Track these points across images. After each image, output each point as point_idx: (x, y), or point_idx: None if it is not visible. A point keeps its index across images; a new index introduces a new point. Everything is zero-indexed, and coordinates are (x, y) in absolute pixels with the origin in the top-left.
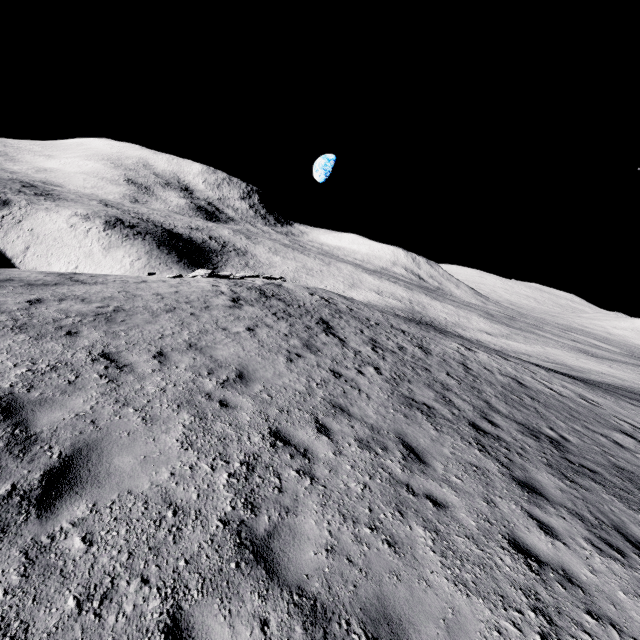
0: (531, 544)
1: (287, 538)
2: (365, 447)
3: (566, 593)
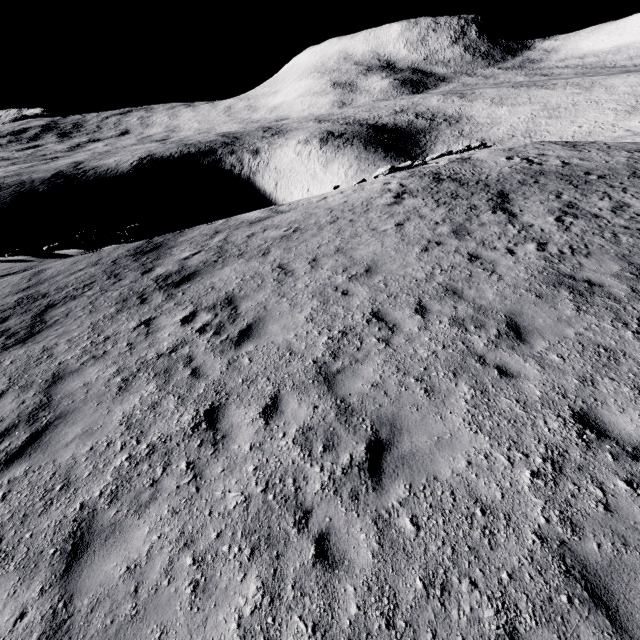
0: (609, 422)
1: (348, 375)
2: (456, 325)
3: (612, 462)
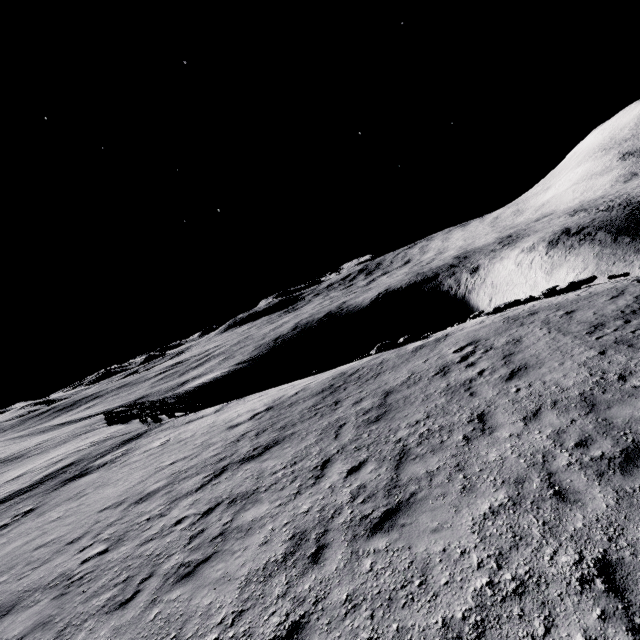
0: None
1: None
2: None
3: None
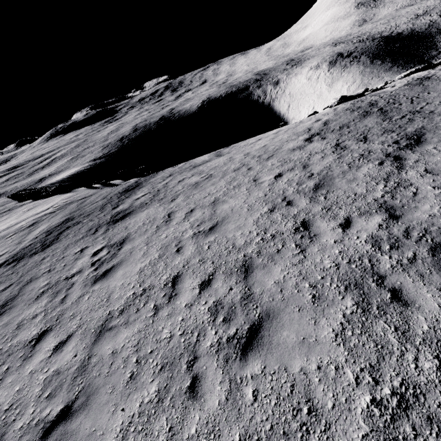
0: None
1: (112, 334)
2: (213, 311)
3: None
